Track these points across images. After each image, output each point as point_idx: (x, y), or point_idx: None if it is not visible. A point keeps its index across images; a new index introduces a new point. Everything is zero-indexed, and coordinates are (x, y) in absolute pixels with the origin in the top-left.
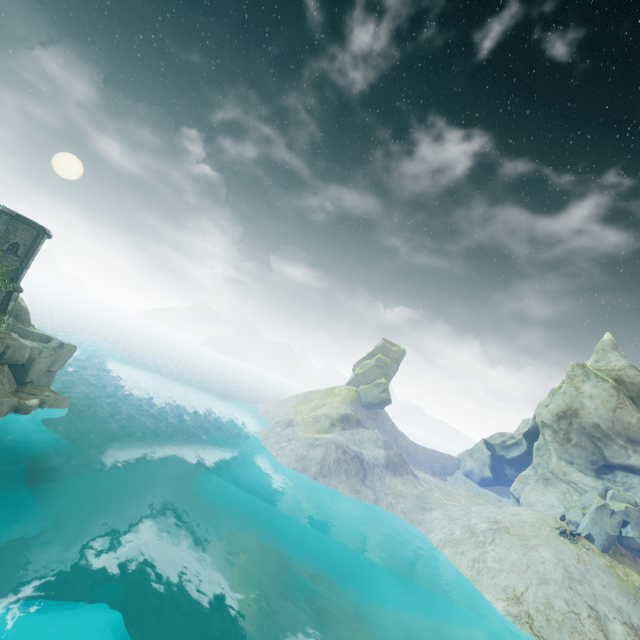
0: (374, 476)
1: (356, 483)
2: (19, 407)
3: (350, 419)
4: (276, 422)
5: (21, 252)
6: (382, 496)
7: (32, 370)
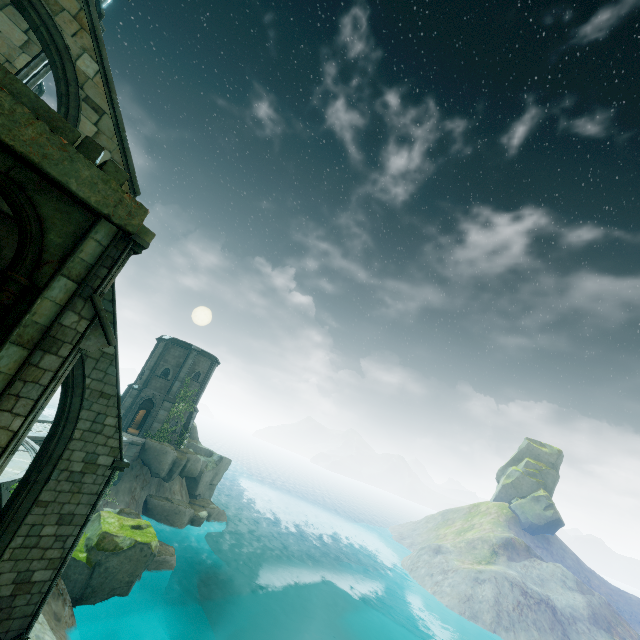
0: (580, 636)
1: None
2: (194, 518)
3: (515, 545)
4: (421, 547)
5: (201, 379)
6: None
7: (200, 483)
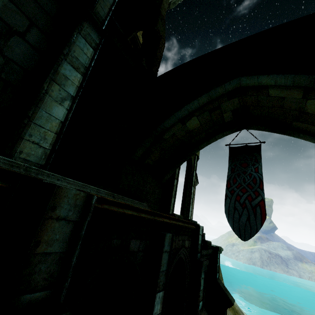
0: (291, 264)
1: (284, 267)
2: None
3: (262, 238)
4: (226, 245)
5: None
6: (302, 273)
7: None
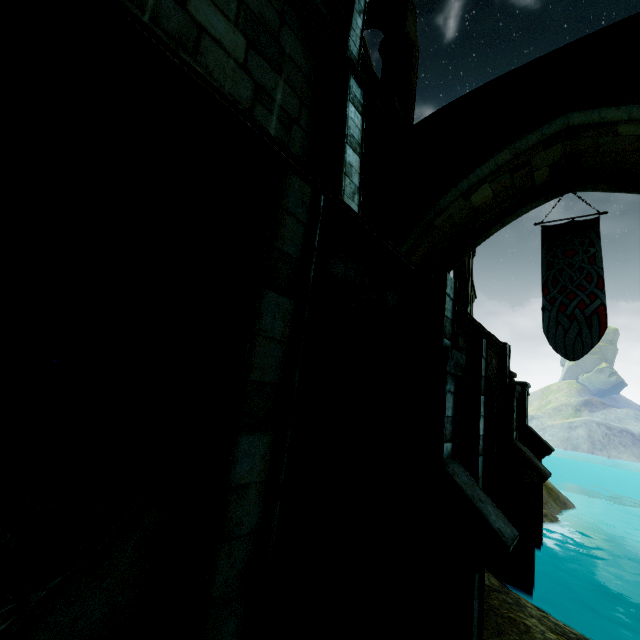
0: None
1: (638, 452)
2: None
3: (593, 403)
4: None
5: None
6: None
7: None
